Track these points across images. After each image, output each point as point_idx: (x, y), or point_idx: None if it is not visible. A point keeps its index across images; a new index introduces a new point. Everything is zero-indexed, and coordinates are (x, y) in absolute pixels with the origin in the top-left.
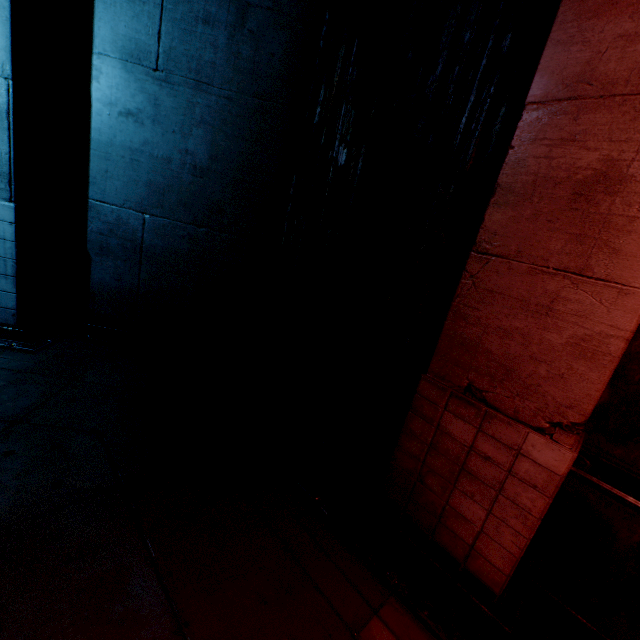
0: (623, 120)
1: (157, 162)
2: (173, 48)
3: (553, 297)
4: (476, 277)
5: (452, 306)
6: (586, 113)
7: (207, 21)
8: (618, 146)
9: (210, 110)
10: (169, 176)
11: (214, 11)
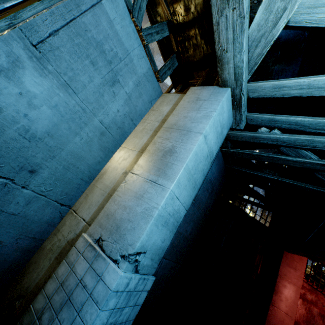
0: (290, 285)
1: (178, 234)
2: (199, 194)
3: (283, 318)
4: (271, 311)
5: (267, 318)
6: (286, 281)
7: (207, 190)
8: (289, 290)
9: (196, 216)
10: (178, 240)
11: (209, 188)
